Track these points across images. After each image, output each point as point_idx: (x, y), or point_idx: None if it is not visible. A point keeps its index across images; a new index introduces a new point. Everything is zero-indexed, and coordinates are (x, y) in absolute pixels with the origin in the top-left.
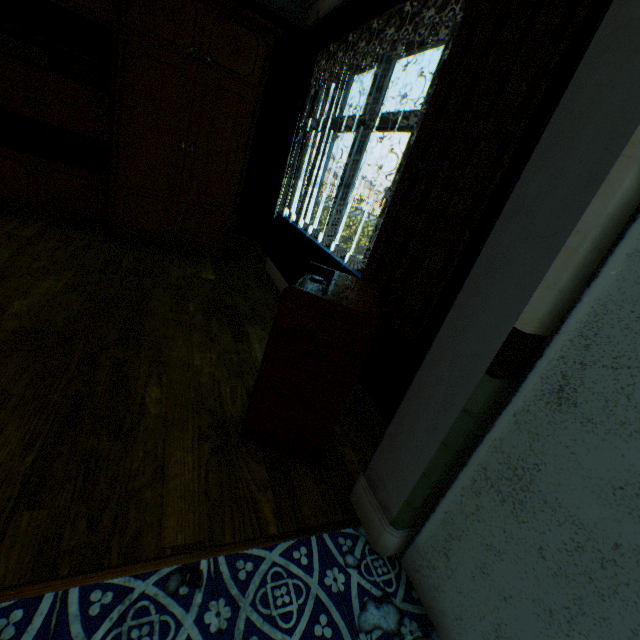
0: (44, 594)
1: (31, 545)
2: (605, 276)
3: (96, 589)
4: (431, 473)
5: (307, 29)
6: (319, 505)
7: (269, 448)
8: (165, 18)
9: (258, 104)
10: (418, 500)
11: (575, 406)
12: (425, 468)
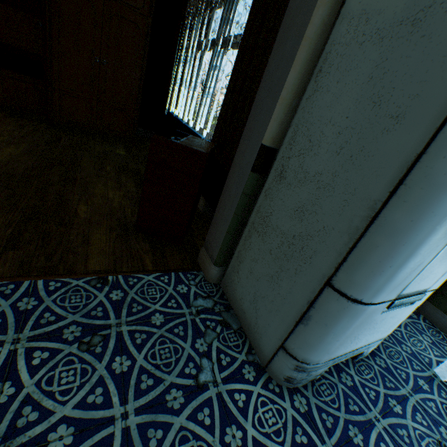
0: (25, 281)
1: (16, 263)
2: (299, 112)
3: (52, 281)
4: (230, 231)
5: None
6: (179, 261)
7: (152, 237)
8: None
9: (149, 30)
10: (226, 248)
11: (285, 179)
12: (227, 229)
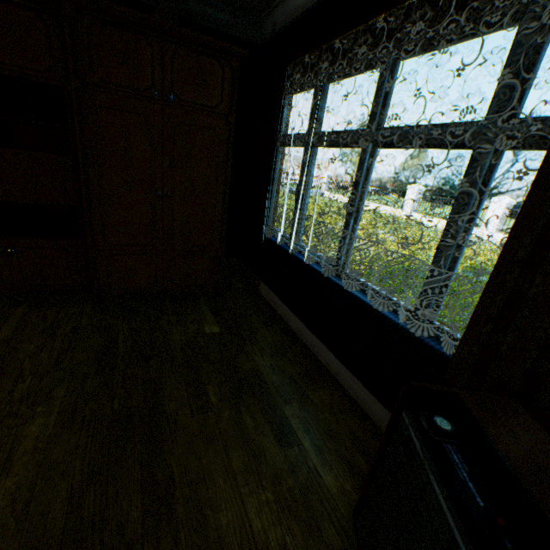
0: None
1: None
2: None
3: None
4: None
5: (261, 43)
6: None
7: None
8: (118, 63)
9: (231, 133)
10: None
11: None
12: None
